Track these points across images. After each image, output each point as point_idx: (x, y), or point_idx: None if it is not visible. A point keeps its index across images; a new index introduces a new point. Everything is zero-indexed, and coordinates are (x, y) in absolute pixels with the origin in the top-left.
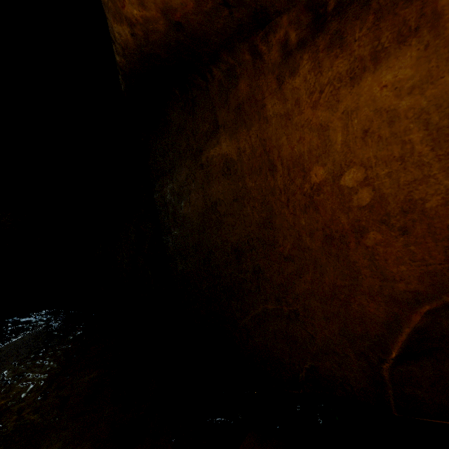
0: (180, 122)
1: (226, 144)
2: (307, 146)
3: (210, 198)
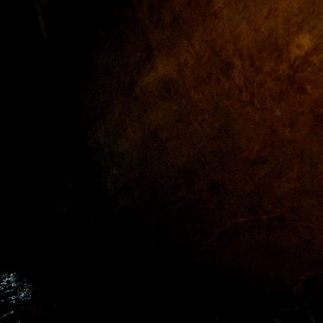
0: (108, 62)
1: (163, 65)
2: (282, 15)
3: (149, 127)
